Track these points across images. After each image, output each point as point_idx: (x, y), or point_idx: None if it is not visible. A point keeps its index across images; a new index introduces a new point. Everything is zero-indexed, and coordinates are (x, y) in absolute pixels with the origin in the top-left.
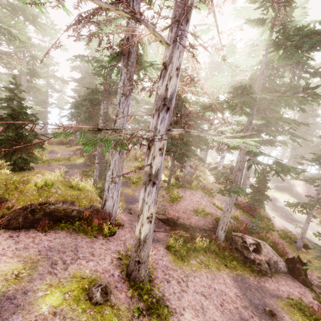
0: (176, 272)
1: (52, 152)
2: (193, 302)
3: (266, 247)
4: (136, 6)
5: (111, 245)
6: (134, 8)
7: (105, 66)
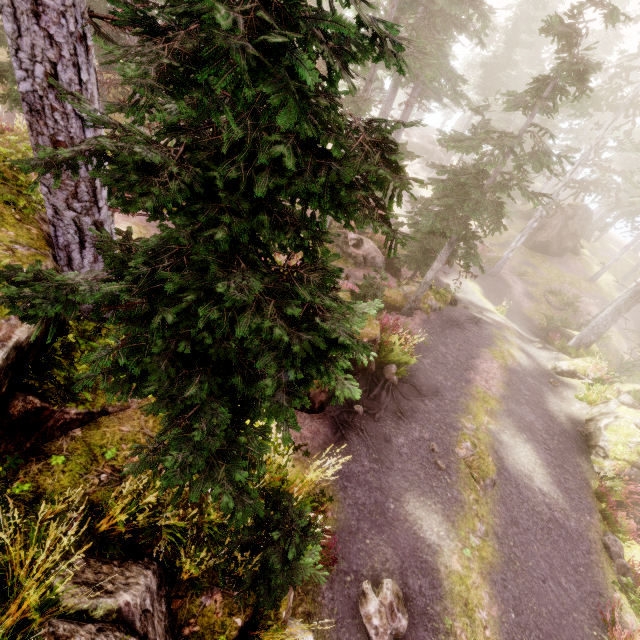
0: None
1: None
2: None
3: (369, 245)
4: None
5: None
6: None
7: None
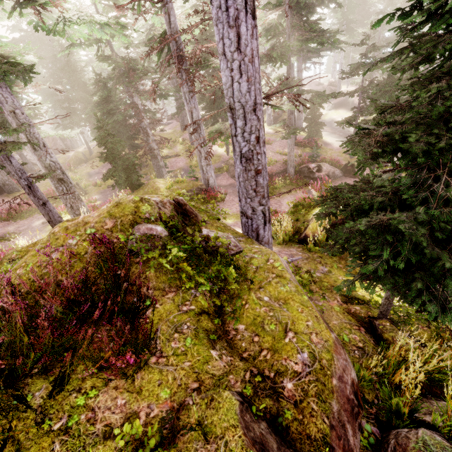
0: (272, 201)
1: (90, 175)
2: (288, 207)
3: (325, 166)
4: (170, 3)
5: (228, 203)
6: (169, 6)
7: (99, 41)
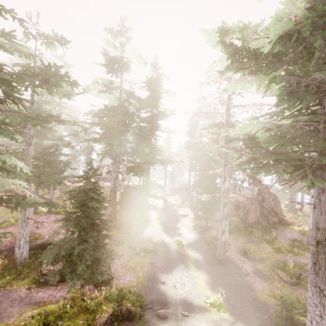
0: None
1: None
2: None
3: None
4: None
5: None
6: None
7: None
